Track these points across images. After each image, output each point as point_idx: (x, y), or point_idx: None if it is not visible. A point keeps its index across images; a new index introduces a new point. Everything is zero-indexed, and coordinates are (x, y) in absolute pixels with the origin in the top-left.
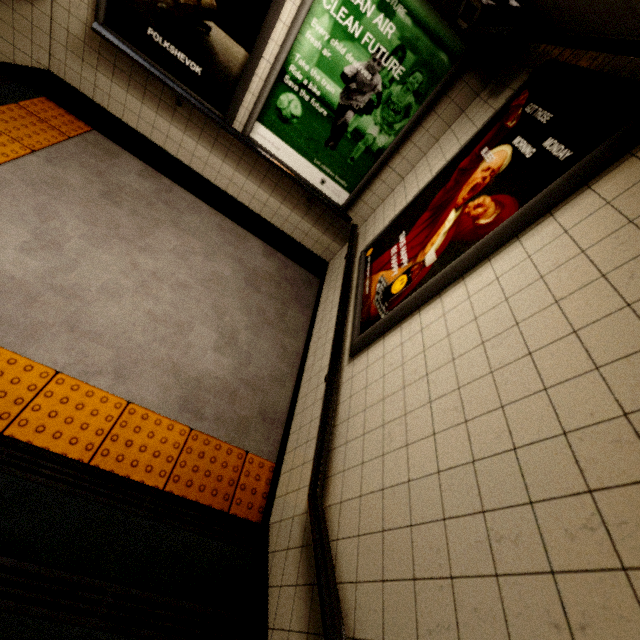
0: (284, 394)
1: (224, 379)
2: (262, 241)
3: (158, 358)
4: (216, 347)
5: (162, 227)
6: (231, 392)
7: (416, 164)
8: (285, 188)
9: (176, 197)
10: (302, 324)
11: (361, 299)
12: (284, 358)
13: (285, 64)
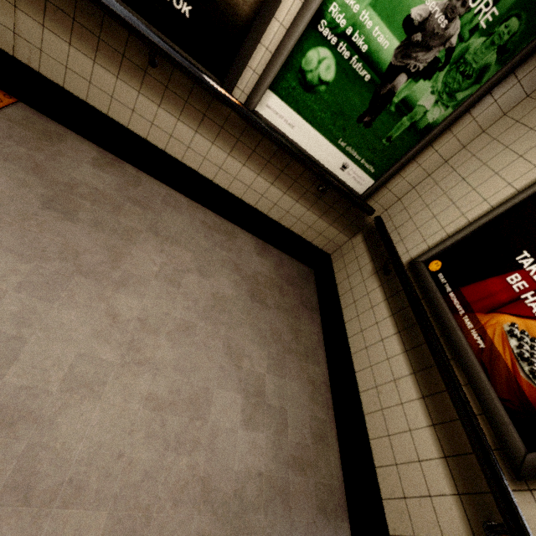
0: (332, 456)
1: (267, 471)
2: (251, 234)
3: (178, 482)
4: (245, 418)
5: (139, 240)
6: (281, 491)
7: (467, 143)
8: (292, 175)
9: (147, 191)
10: (317, 337)
11: (473, 354)
12: (316, 397)
13: (324, 1)
